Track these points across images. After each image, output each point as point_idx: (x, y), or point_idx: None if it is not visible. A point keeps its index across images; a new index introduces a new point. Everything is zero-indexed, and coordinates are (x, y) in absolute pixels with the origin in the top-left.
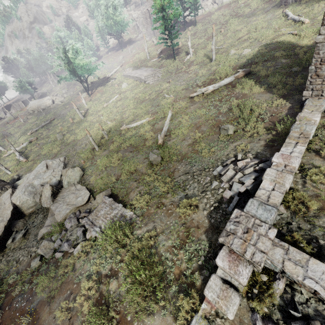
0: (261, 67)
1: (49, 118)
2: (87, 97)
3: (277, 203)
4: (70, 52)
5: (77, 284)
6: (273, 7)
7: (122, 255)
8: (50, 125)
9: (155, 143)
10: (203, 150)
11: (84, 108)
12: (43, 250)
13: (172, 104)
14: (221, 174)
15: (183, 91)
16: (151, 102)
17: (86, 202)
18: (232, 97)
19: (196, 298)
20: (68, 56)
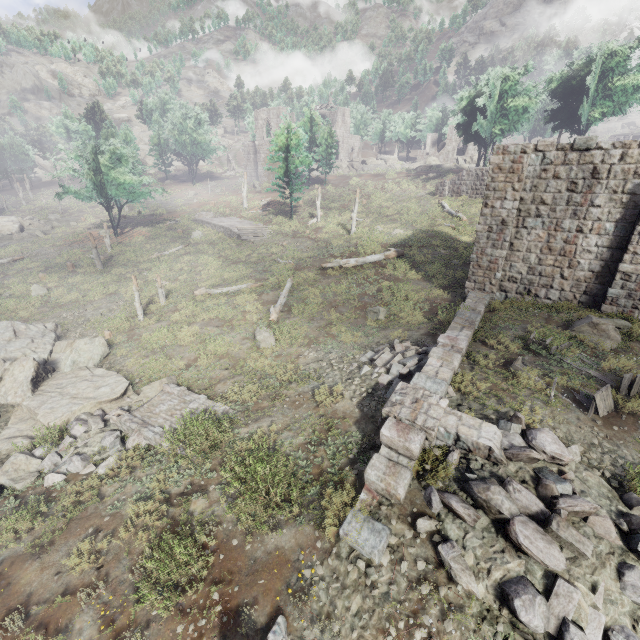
0: (417, 252)
1: (7, 255)
2: (112, 236)
3: (446, 378)
4: (108, 156)
5: (112, 515)
6: (427, 194)
7: (212, 463)
8: (10, 268)
9: (263, 320)
10: (343, 334)
11: (103, 253)
12: (10, 472)
13: (292, 272)
14: (374, 359)
15: (309, 258)
16: (252, 266)
17: (120, 395)
18: (382, 278)
19: (351, 491)
20: (101, 161)
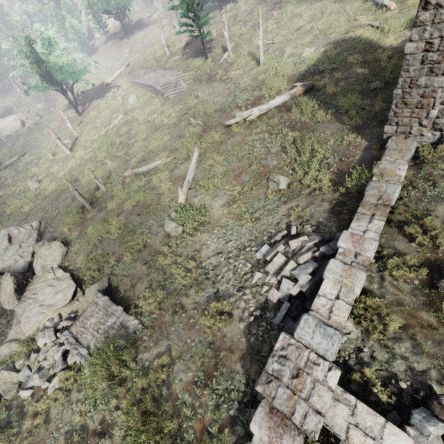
0: (328, 80)
1: (17, 152)
2: (76, 116)
3: (342, 323)
4: (39, 44)
5: None
6: None
7: (119, 396)
8: (19, 164)
9: (174, 201)
10: (243, 215)
11: (71, 136)
12: (1, 386)
13: (200, 136)
14: (267, 260)
15: (216, 114)
16: (171, 130)
17: (69, 301)
18: (287, 127)
19: None
20: (36, 51)
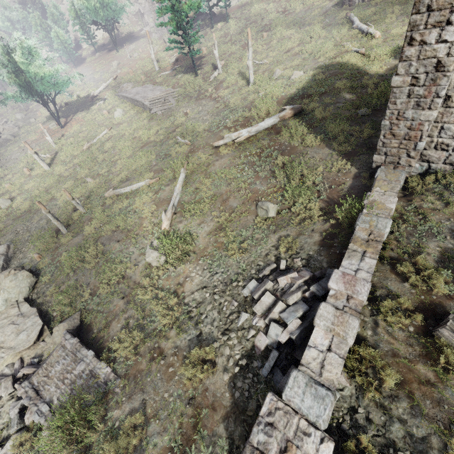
0: (317, 104)
1: None
2: (58, 129)
3: (334, 381)
4: (18, 53)
5: None
6: (334, 6)
7: None
8: None
9: (157, 227)
10: (230, 245)
11: (50, 150)
12: None
13: (187, 156)
14: (254, 298)
15: (204, 133)
16: (157, 149)
17: (33, 342)
18: (276, 150)
19: None
20: (15, 60)
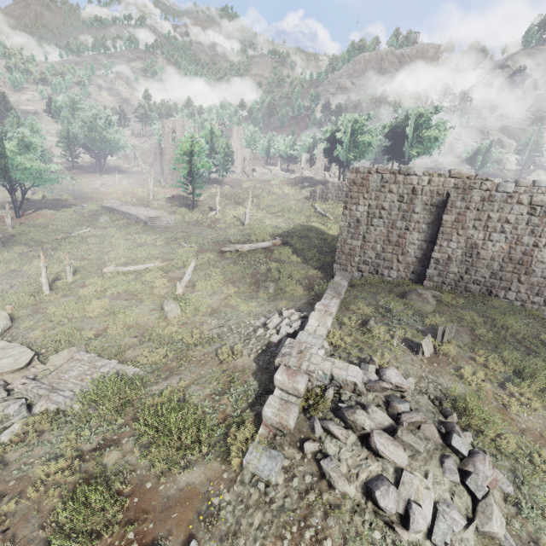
0: (298, 241)
1: None
2: (13, 217)
3: (322, 334)
4: (15, 143)
5: (18, 479)
6: (303, 198)
7: (125, 418)
8: None
9: (169, 294)
10: (241, 305)
11: (2, 232)
12: None
13: (196, 254)
14: (266, 323)
15: (210, 243)
16: (159, 248)
17: (24, 365)
18: (271, 261)
19: (252, 428)
20: (7, 146)
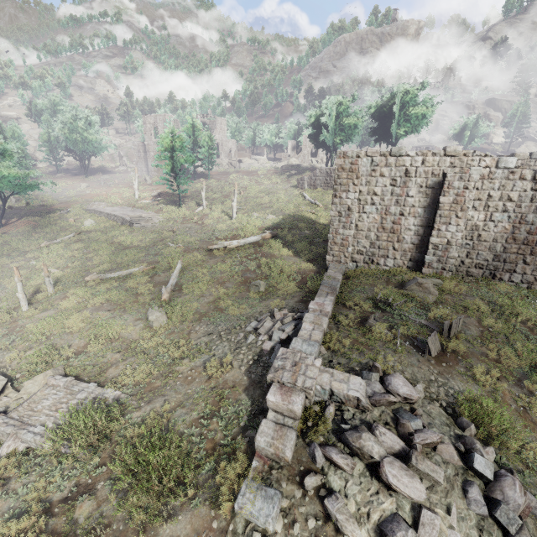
0: (287, 233)
1: None
2: None
3: (318, 340)
4: None
5: None
6: (292, 187)
7: (101, 456)
8: None
9: (155, 300)
10: (230, 307)
11: None
12: None
13: (182, 254)
14: (258, 327)
15: (197, 242)
16: (145, 250)
17: None
18: (260, 256)
19: (244, 461)
20: None
